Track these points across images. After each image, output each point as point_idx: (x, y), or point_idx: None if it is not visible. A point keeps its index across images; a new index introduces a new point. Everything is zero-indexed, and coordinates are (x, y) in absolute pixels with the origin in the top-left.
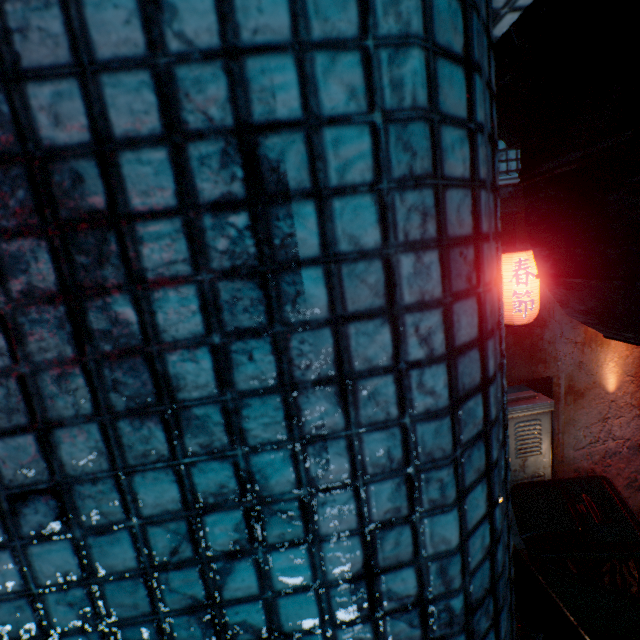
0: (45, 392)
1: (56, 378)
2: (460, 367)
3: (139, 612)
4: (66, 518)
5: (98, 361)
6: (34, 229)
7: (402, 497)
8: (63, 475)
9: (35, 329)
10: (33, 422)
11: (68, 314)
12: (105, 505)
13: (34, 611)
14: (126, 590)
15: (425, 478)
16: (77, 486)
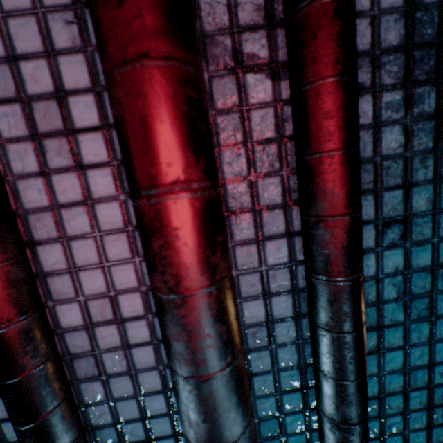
0: (413, 167)
1: (420, 160)
2: None
3: (424, 291)
4: (404, 236)
5: (441, 151)
6: (432, 81)
7: None
8: (409, 212)
9: (418, 133)
10: (404, 183)
11: (434, 126)
12: (424, 230)
13: (376, 288)
14: (421, 278)
15: None
16: (414, 219)
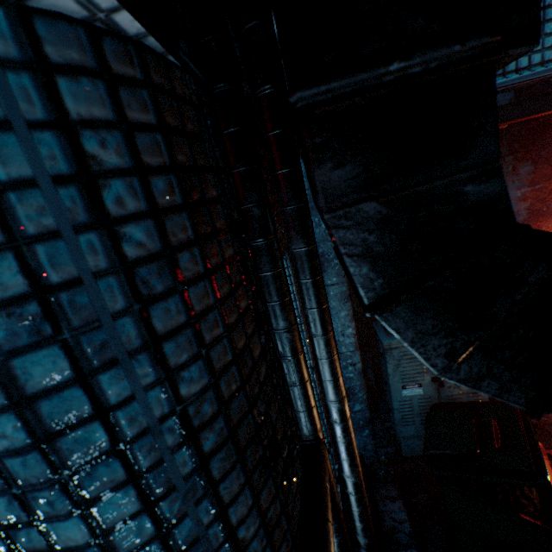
0: None
1: None
2: (45, 409)
3: None
4: None
5: None
6: None
7: (18, 509)
8: None
9: None
10: None
11: None
12: None
13: None
14: None
15: (32, 496)
16: None
